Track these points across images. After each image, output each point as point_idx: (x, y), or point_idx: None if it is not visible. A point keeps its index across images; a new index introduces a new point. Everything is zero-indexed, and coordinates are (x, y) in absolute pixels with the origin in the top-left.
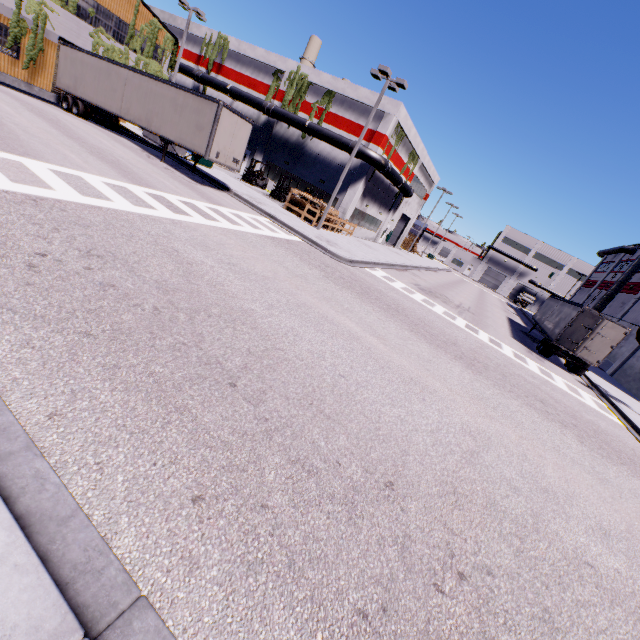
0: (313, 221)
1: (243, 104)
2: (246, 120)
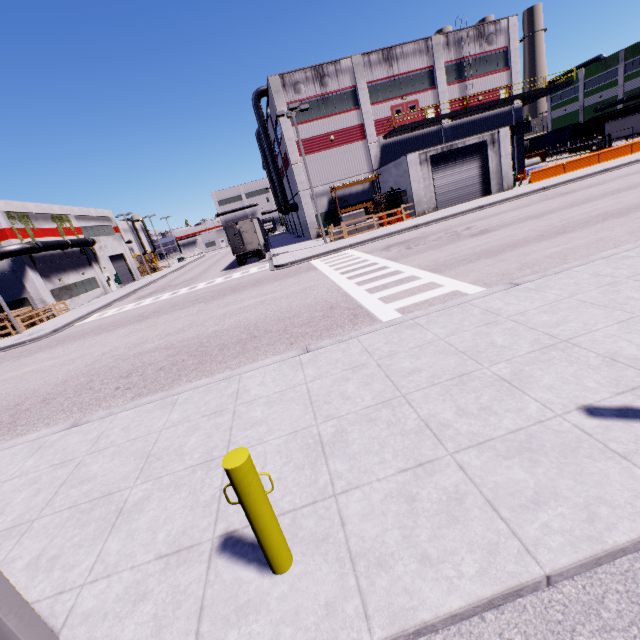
0: (12, 332)
1: None
2: None
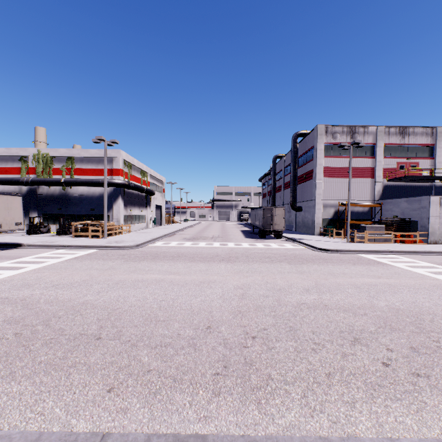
0: (99, 235)
1: (2, 185)
2: (15, 195)
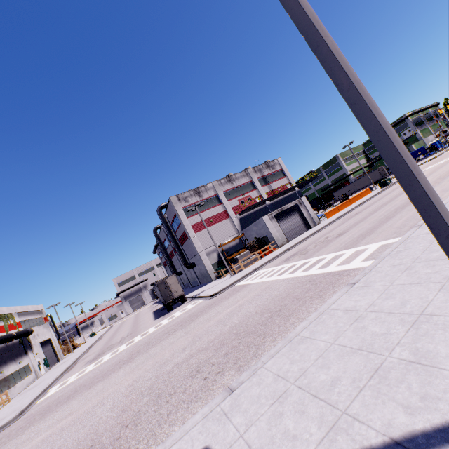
0: None
1: None
2: None
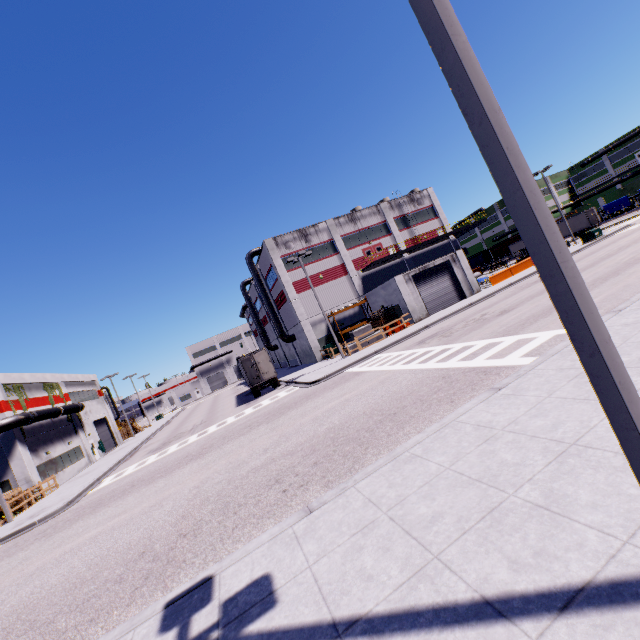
0: None
1: None
2: None
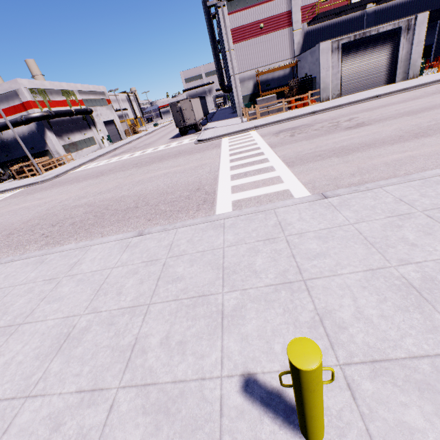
0: (36, 173)
1: None
2: None
